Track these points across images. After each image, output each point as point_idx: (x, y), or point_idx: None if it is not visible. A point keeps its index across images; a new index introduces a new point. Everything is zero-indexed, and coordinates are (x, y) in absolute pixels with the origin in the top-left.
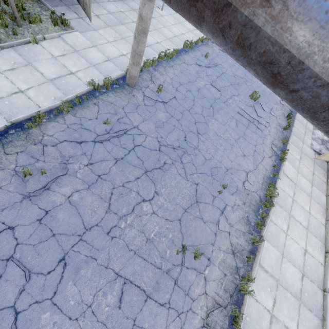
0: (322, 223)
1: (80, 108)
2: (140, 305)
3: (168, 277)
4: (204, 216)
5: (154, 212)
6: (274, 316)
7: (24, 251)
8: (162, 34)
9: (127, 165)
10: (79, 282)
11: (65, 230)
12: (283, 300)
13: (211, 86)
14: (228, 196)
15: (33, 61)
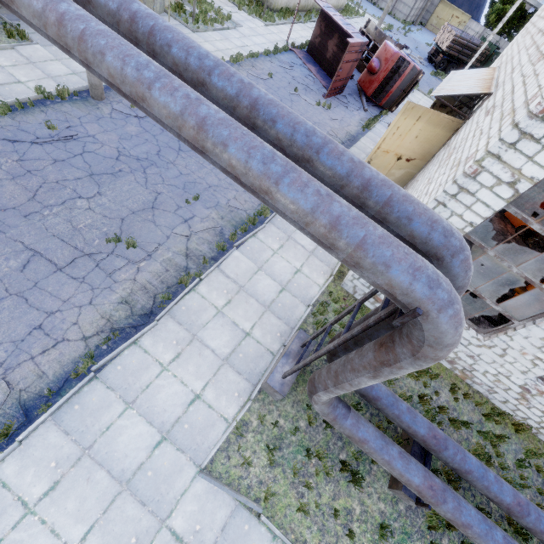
0: None
1: (23, 113)
2: (47, 274)
3: (89, 260)
4: (159, 220)
5: (91, 208)
6: (221, 312)
7: None
8: None
9: (69, 166)
10: None
11: None
12: (242, 303)
13: None
14: (201, 209)
15: None
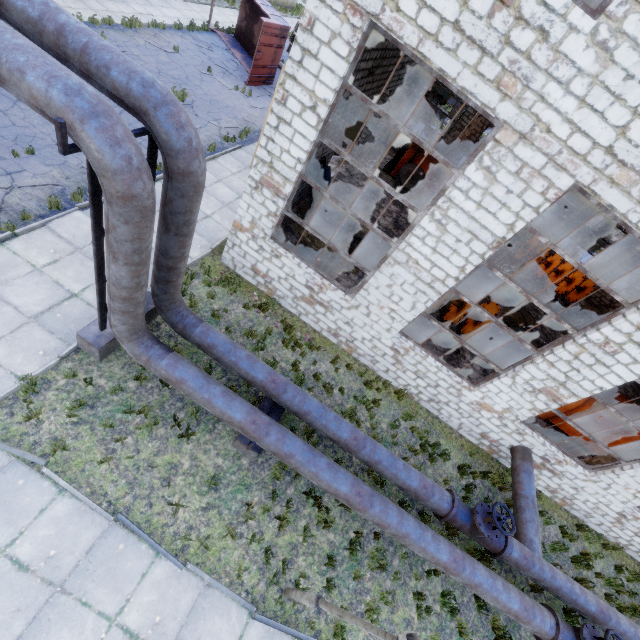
0: (227, 230)
1: None
2: None
3: None
4: None
5: None
6: (40, 270)
7: None
8: None
9: None
10: None
11: None
12: (75, 265)
13: None
14: (36, 165)
15: None
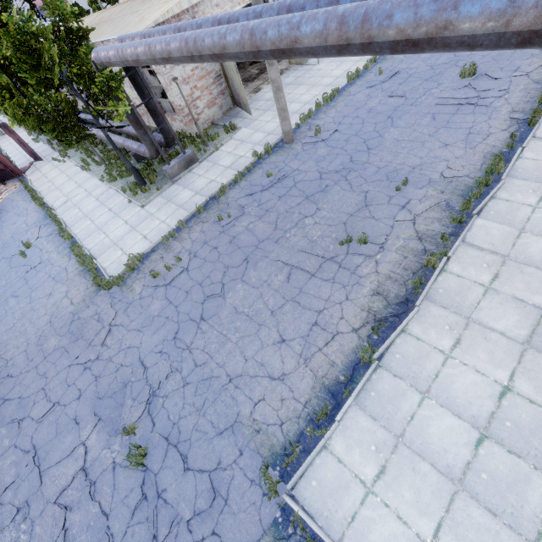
0: None
1: (250, 175)
2: (305, 281)
3: (332, 263)
4: (376, 215)
5: (317, 222)
6: (492, 288)
7: (224, 257)
8: (321, 85)
9: (289, 198)
10: (257, 270)
11: (246, 245)
12: (516, 275)
13: (389, 98)
14: (413, 191)
15: (217, 162)
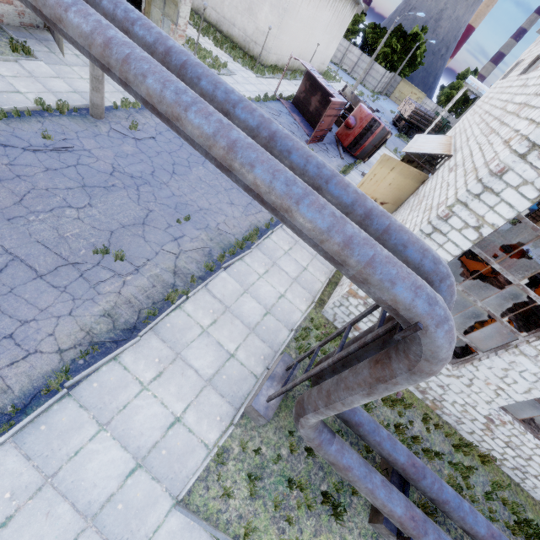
0: (319, 281)
1: (19, 121)
2: (26, 280)
3: (73, 269)
4: (149, 236)
5: (80, 218)
6: (207, 331)
7: None
8: None
9: (61, 176)
10: None
11: None
12: (228, 324)
13: None
14: (191, 229)
15: None
